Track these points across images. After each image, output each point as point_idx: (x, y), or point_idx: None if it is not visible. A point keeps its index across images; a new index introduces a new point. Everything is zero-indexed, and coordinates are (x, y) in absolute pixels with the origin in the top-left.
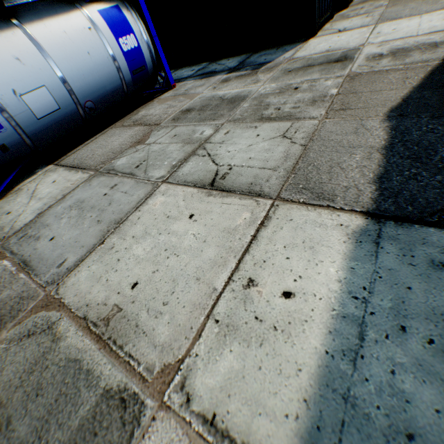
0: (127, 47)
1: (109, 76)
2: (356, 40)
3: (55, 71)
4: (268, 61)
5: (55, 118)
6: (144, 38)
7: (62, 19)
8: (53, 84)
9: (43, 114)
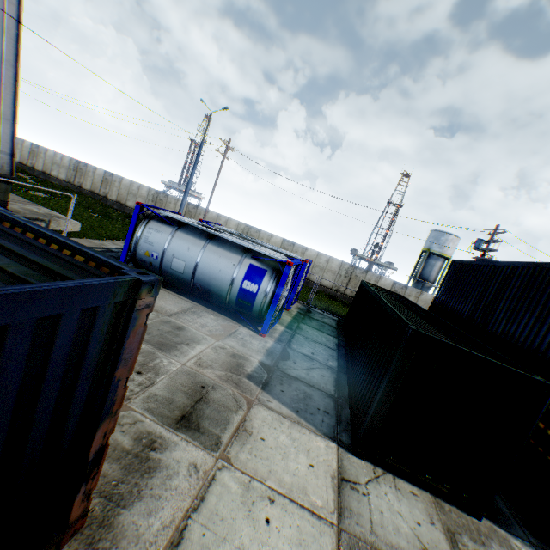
0: (247, 287)
1: (221, 287)
2: (262, 467)
3: (197, 262)
4: (272, 390)
5: (178, 274)
6: (266, 294)
7: (227, 252)
8: (190, 265)
9: (175, 268)
